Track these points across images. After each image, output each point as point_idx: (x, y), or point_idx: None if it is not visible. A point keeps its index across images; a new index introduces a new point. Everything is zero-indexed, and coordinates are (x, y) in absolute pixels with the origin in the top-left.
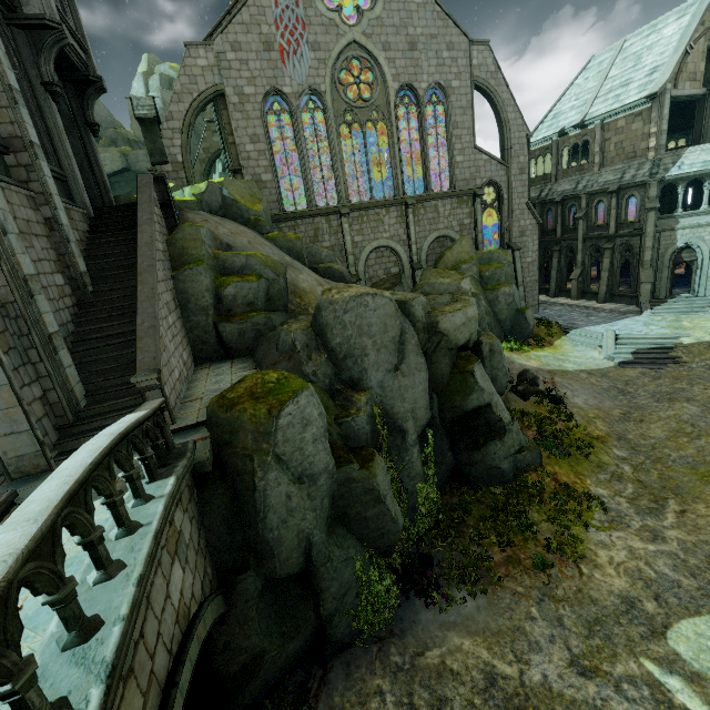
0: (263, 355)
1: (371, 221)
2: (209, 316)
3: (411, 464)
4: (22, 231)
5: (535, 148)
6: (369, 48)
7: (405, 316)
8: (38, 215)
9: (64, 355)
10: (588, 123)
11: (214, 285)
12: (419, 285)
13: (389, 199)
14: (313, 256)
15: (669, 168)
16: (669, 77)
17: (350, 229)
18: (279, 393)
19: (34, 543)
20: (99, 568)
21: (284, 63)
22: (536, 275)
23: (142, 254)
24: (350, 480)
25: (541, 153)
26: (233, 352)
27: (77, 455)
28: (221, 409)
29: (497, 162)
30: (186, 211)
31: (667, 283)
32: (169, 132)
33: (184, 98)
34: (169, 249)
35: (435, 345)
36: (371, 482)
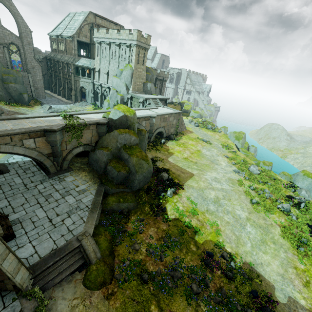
0: None
1: None
2: None
3: None
4: None
5: (53, 37)
6: None
7: None
8: None
9: None
10: (62, 37)
11: None
12: None
13: None
14: None
15: (76, 62)
16: (75, 33)
17: None
18: None
19: None
20: None
21: None
22: (43, 85)
23: None
24: None
25: (54, 40)
26: None
27: None
28: None
29: (16, 36)
30: None
31: (80, 97)
32: None
33: None
34: None
35: None
36: None
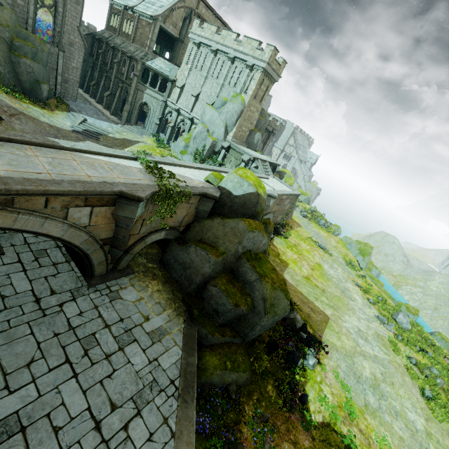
0: None
1: None
2: None
3: None
4: None
5: (116, 7)
6: None
7: None
8: None
9: None
10: (135, 12)
11: None
12: None
13: None
14: None
15: (149, 60)
16: (161, 14)
17: None
18: None
19: None
20: None
21: None
22: (78, 78)
23: None
24: None
25: (117, 13)
26: None
27: None
28: None
29: None
30: None
31: (136, 117)
32: None
33: None
34: None
35: None
36: None
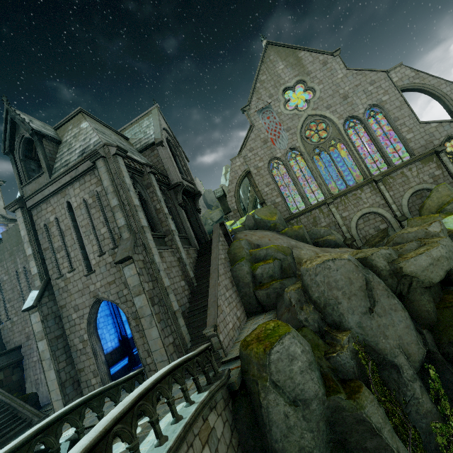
0: (278, 309)
1: (351, 200)
2: (250, 288)
3: (415, 399)
4: (168, 266)
5: None
6: (318, 113)
7: (368, 268)
8: (175, 258)
9: (181, 320)
10: None
11: (251, 270)
12: (390, 238)
13: (360, 182)
14: (315, 235)
15: None
16: None
17: (336, 210)
18: (271, 337)
19: (119, 414)
20: (157, 438)
21: (274, 145)
22: None
23: (212, 263)
24: (339, 408)
25: None
26: (265, 307)
27: (154, 375)
28: (243, 348)
29: (448, 122)
30: (237, 233)
31: None
32: (229, 198)
33: (233, 181)
34: (228, 255)
35: (407, 286)
36: (359, 412)
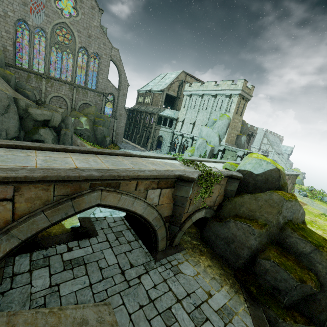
0: None
1: (57, 85)
2: None
3: None
4: None
5: (141, 93)
6: (71, 28)
7: (15, 102)
8: None
9: None
10: (151, 91)
11: None
12: (45, 104)
13: (67, 81)
14: (21, 86)
15: (161, 112)
16: (166, 87)
17: (45, 84)
18: None
19: None
20: None
21: (31, 14)
22: (123, 131)
23: None
24: None
25: (142, 95)
26: None
27: None
28: None
29: (115, 88)
30: None
31: (155, 145)
32: None
33: None
34: None
35: (27, 116)
36: None
